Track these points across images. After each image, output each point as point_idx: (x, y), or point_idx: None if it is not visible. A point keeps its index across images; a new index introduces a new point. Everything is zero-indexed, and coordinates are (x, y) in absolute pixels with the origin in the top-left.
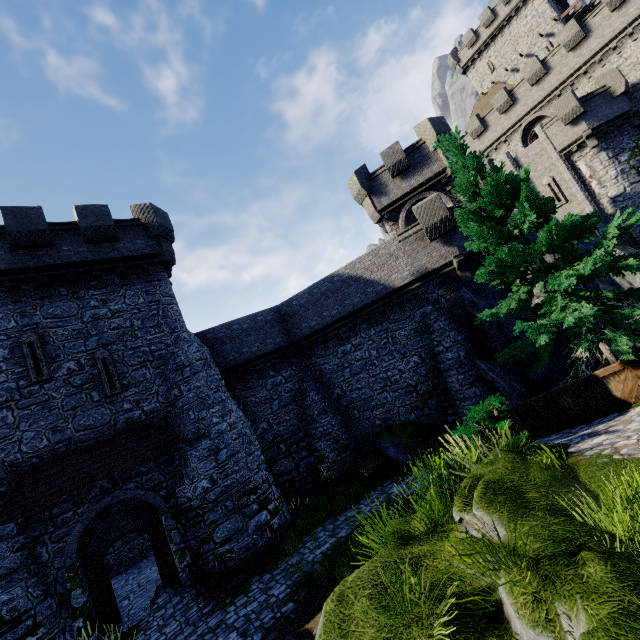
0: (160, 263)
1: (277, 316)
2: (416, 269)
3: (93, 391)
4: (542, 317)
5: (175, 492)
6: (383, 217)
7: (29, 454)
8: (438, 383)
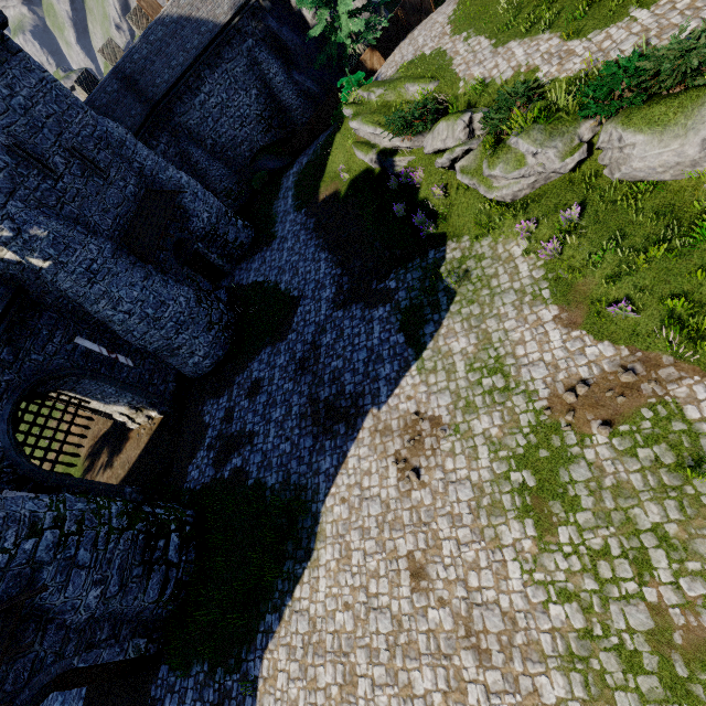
0: (3, 25)
1: (123, 81)
2: (233, 2)
3: (94, 178)
4: (333, 32)
5: (191, 231)
6: None
7: (110, 230)
8: (275, 106)
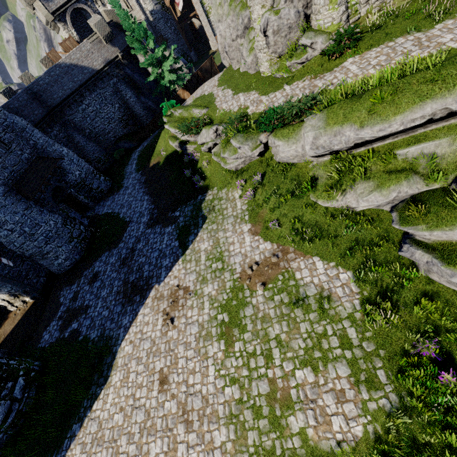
0: None
1: (31, 95)
2: (104, 59)
3: None
4: (161, 79)
5: (67, 181)
6: (55, 18)
7: (6, 179)
8: (130, 114)
